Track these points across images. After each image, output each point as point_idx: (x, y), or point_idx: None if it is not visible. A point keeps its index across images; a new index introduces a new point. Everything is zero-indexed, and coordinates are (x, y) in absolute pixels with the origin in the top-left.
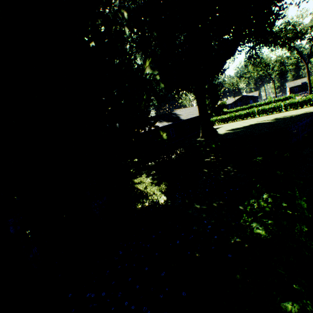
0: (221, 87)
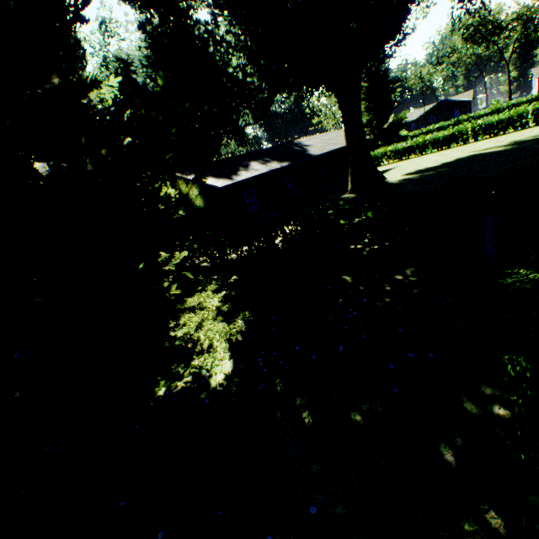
0: (397, 83)
